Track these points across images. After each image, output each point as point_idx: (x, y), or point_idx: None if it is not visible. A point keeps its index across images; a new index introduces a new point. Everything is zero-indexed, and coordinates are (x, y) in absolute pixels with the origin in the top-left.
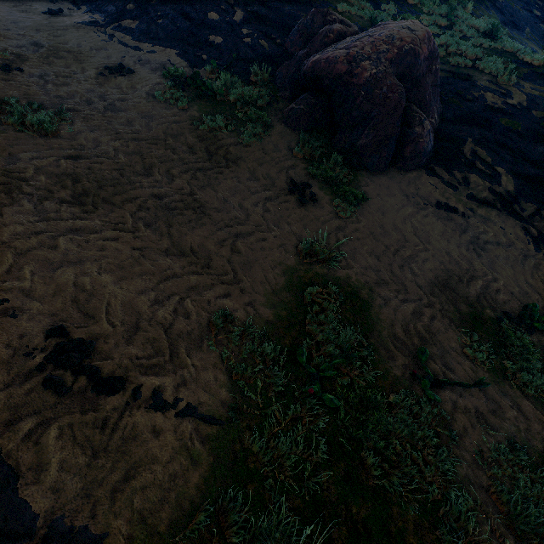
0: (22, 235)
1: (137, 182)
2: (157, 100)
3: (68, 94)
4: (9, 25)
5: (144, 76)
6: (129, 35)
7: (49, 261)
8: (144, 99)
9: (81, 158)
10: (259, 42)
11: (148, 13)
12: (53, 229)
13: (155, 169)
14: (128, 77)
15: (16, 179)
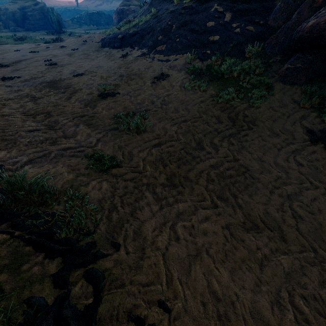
0: (156, 229)
1: (197, 156)
2: (186, 89)
3: (141, 100)
4: (109, 70)
5: (175, 76)
6: (162, 54)
7: (182, 259)
8: (179, 91)
9: (160, 144)
10: (246, 29)
11: (170, 38)
12: (169, 217)
13: (203, 142)
14: (167, 80)
15: (137, 173)
